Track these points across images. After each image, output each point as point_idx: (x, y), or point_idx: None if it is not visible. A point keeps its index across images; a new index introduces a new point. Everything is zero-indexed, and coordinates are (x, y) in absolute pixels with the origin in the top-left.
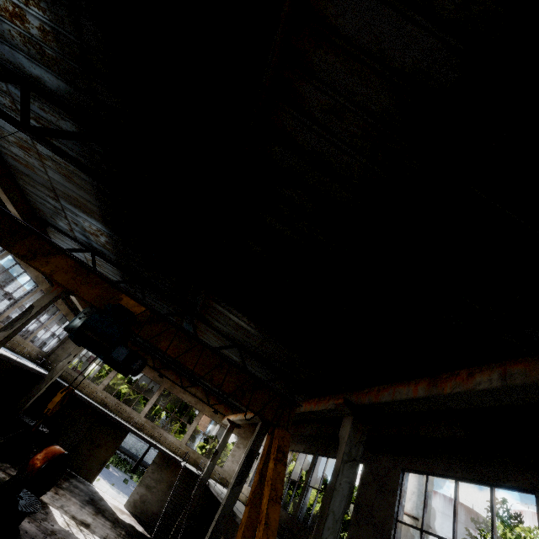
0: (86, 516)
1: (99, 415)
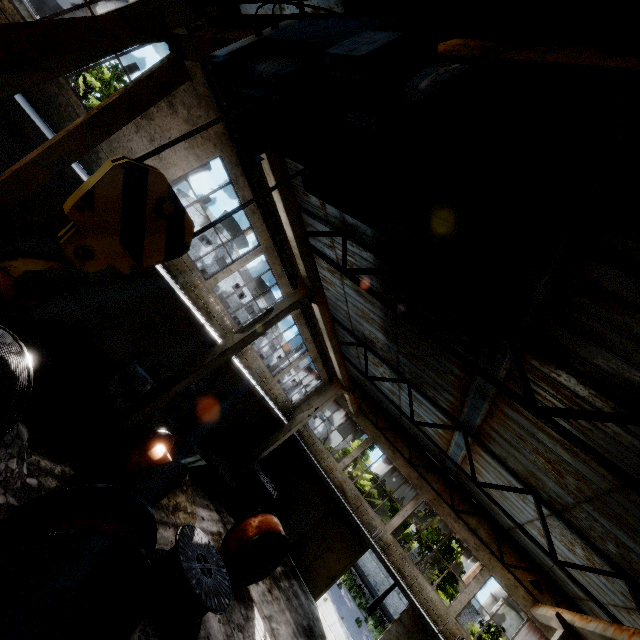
0: None
1: (335, 504)
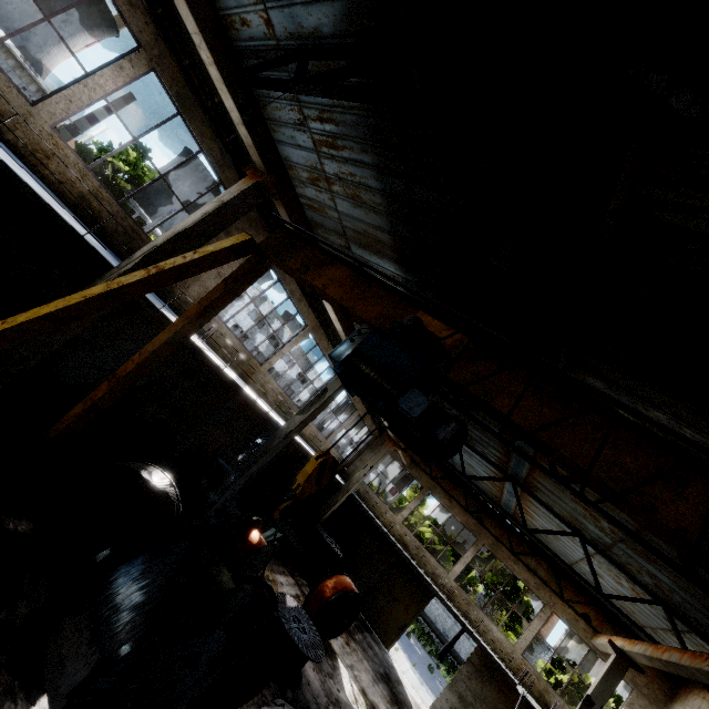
0: (378, 699)
1: (397, 557)
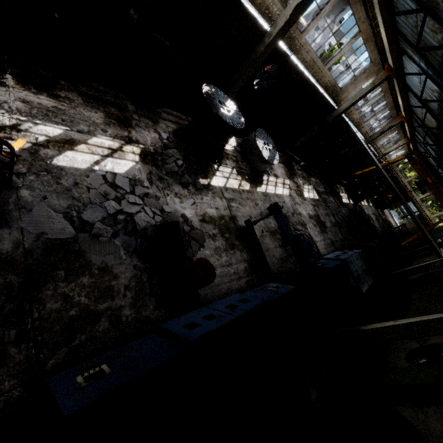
0: (390, 216)
1: (401, 191)
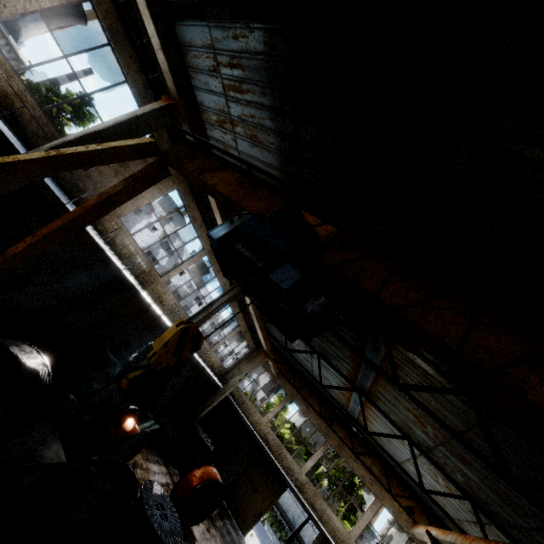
0: None
1: (260, 452)
